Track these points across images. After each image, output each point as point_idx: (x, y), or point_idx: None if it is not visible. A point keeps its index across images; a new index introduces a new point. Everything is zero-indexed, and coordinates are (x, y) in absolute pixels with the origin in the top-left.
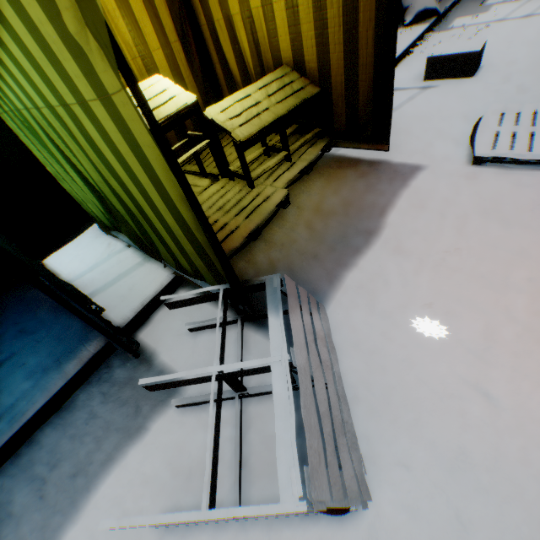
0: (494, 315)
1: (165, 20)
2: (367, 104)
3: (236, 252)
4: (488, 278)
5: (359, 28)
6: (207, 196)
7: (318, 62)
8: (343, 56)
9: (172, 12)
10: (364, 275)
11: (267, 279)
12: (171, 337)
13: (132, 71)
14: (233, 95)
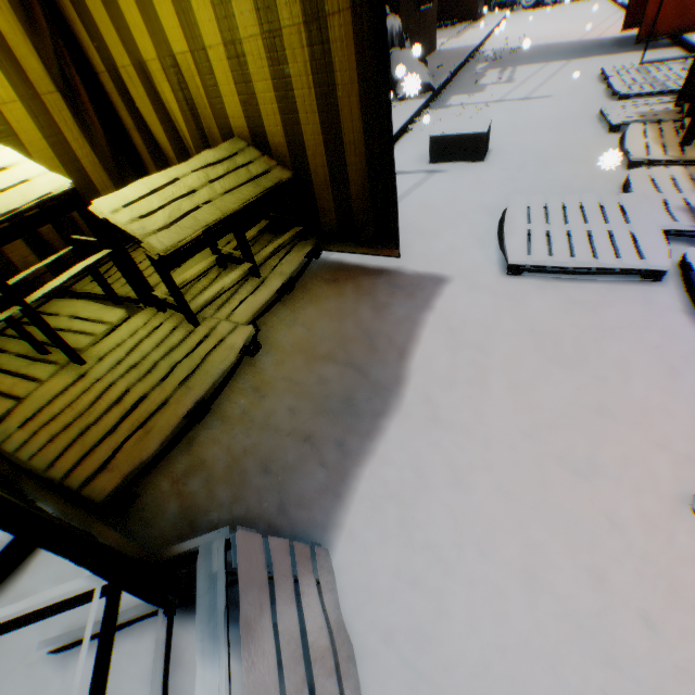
0: (595, 535)
1: (28, 58)
2: (362, 194)
3: (157, 459)
4: (569, 459)
5: (338, 91)
6: (115, 341)
7: (286, 134)
8: (321, 128)
9: (41, 46)
10: (388, 471)
11: (201, 544)
12: (10, 676)
13: None
14: (147, 179)
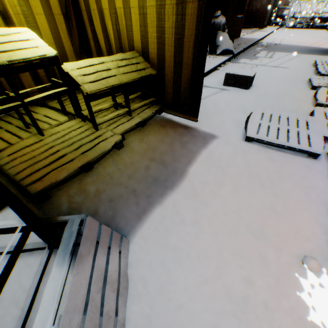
0: (253, 263)
1: None
2: (186, 89)
3: (63, 182)
4: (250, 227)
5: (185, 38)
6: (59, 129)
7: (157, 54)
8: (174, 54)
9: None
10: (165, 213)
11: (70, 219)
12: None
13: (14, 23)
14: (90, 59)
